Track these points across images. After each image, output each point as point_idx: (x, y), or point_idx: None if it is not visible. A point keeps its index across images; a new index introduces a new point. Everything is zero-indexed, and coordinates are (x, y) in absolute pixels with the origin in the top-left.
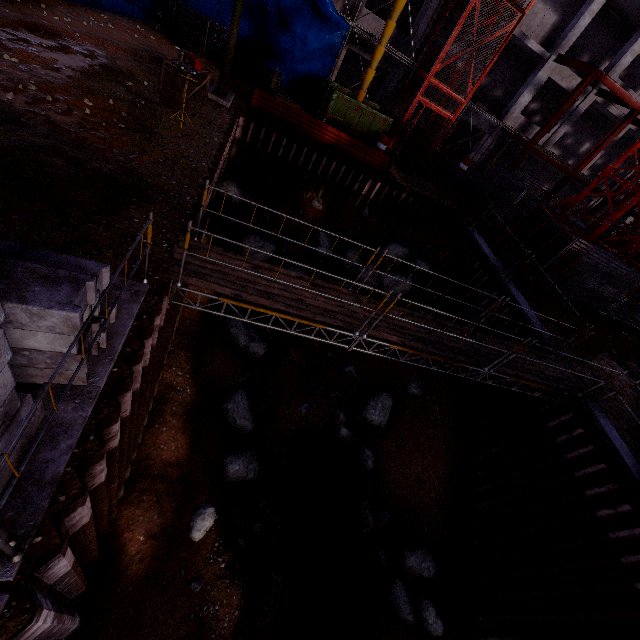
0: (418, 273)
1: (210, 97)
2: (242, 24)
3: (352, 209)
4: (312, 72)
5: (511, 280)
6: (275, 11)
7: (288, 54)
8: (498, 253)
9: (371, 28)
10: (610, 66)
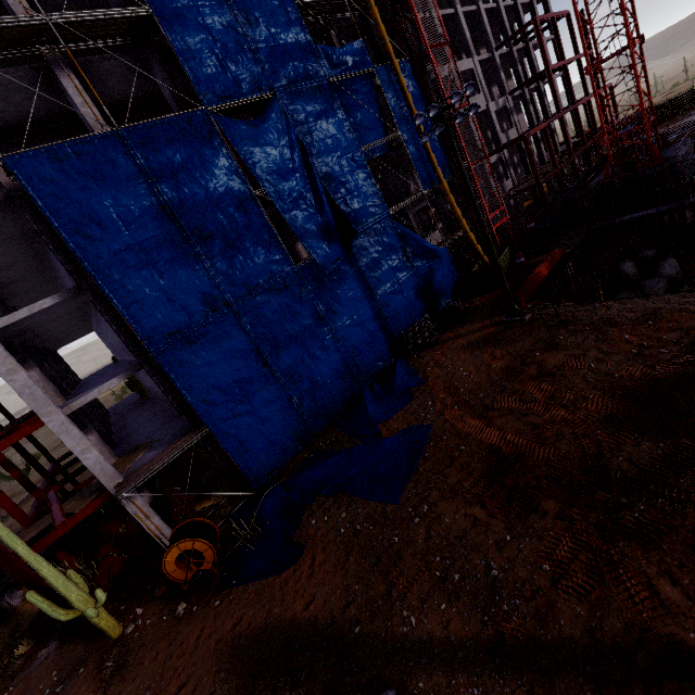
0: (649, 259)
1: (527, 318)
2: (419, 306)
3: (575, 288)
4: (452, 283)
5: (694, 198)
6: (423, 282)
7: (441, 290)
8: (653, 206)
9: (433, 242)
10: (495, 136)
